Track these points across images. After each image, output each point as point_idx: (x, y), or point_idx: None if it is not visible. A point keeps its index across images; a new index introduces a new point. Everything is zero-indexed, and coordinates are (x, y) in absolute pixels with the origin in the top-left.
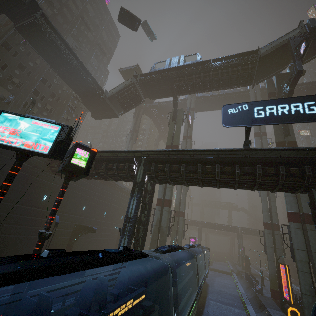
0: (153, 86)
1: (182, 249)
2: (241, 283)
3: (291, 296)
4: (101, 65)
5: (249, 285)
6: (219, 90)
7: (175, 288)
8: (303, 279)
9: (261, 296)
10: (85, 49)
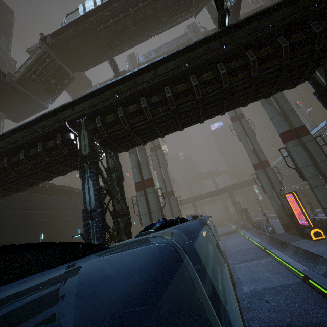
0: (75, 49)
1: (186, 220)
2: (250, 234)
3: (308, 219)
4: None
5: (259, 232)
6: (159, 29)
7: (205, 284)
8: (321, 194)
9: (277, 236)
10: None
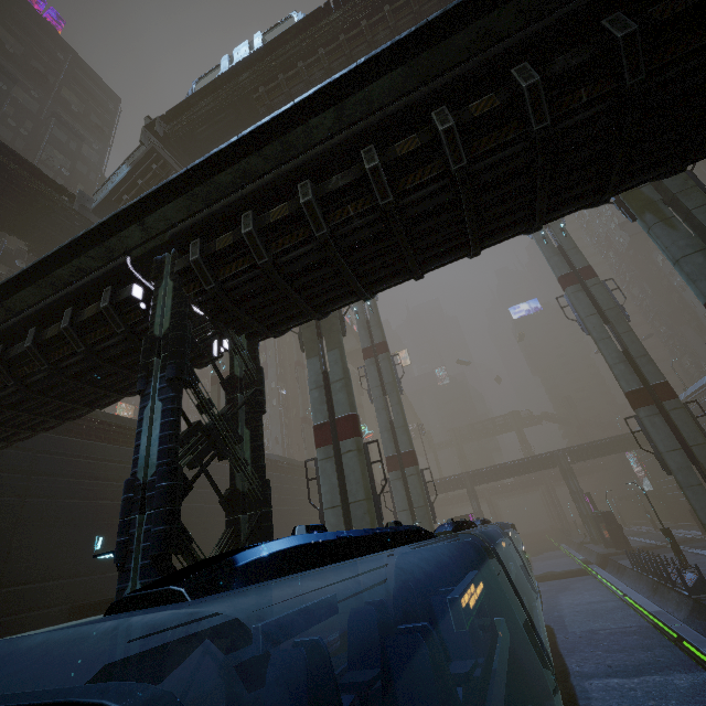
0: (209, 142)
1: (425, 535)
2: (627, 584)
3: None
4: (84, 169)
5: (654, 582)
6: None
7: None
8: None
9: None
10: (19, 132)
